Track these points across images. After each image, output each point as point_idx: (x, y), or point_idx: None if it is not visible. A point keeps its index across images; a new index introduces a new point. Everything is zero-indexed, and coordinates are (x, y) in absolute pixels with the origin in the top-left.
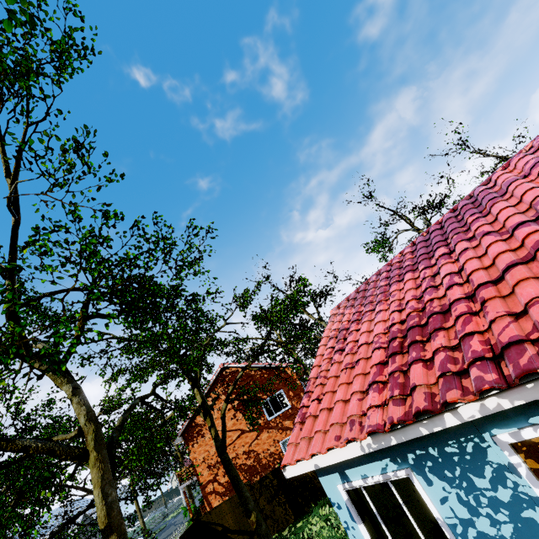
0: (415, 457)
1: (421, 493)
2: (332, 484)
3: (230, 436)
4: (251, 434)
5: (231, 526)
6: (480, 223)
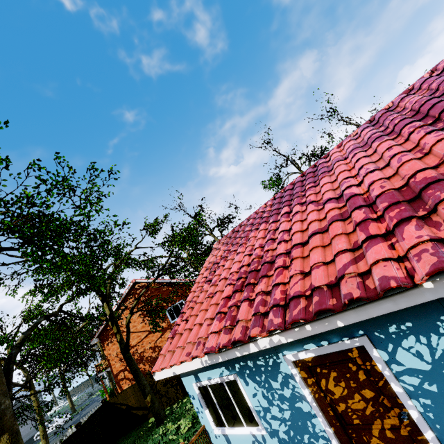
0: (240, 367)
1: (242, 390)
2: (189, 383)
3: (139, 336)
4: (157, 333)
5: (133, 405)
6: (310, 192)
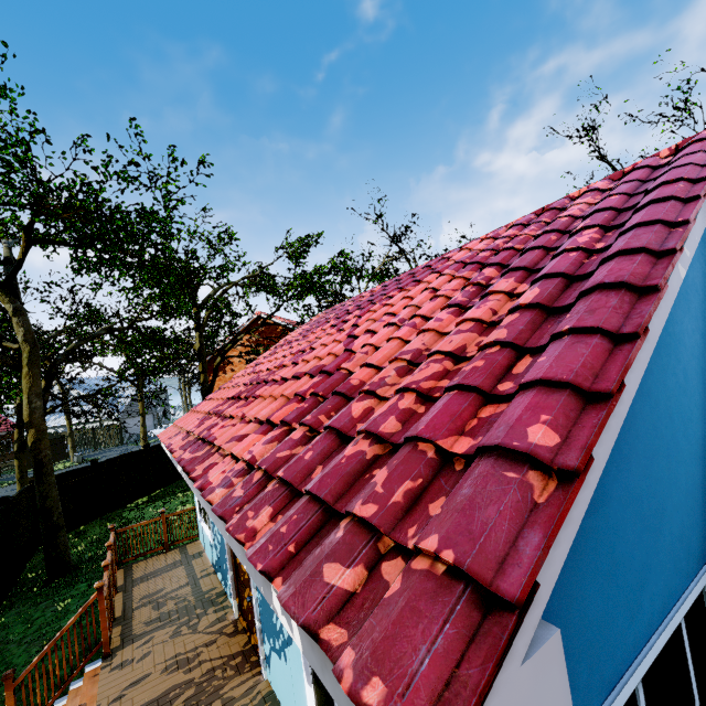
0: None
1: None
2: None
3: None
4: None
5: None
6: (375, 307)
